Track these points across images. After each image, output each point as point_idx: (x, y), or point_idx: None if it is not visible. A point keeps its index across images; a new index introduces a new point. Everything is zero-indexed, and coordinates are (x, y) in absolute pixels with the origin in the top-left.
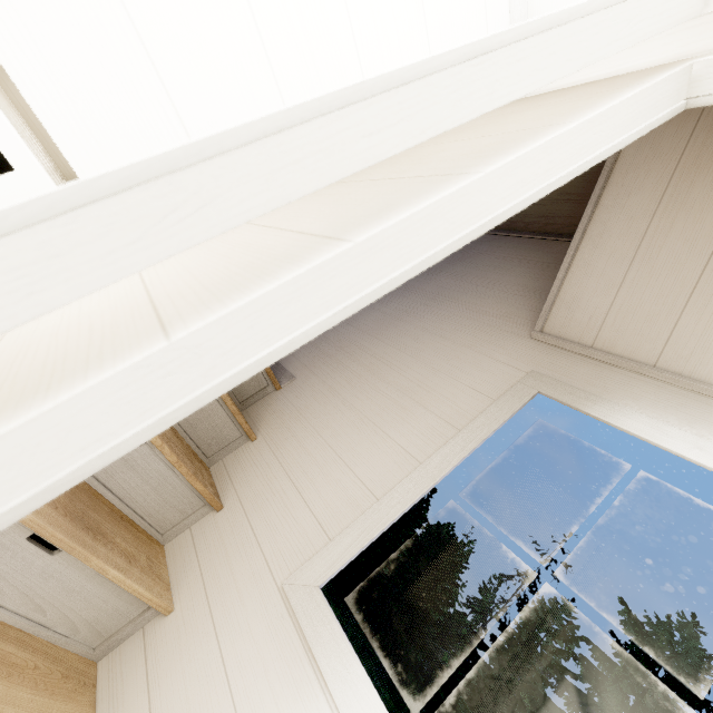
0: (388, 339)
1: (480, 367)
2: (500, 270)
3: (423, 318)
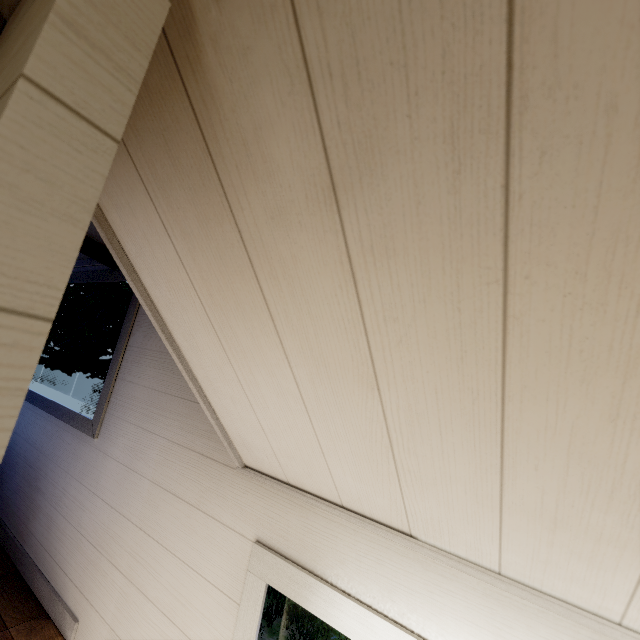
0: (132, 513)
1: (215, 543)
2: None
3: (150, 459)
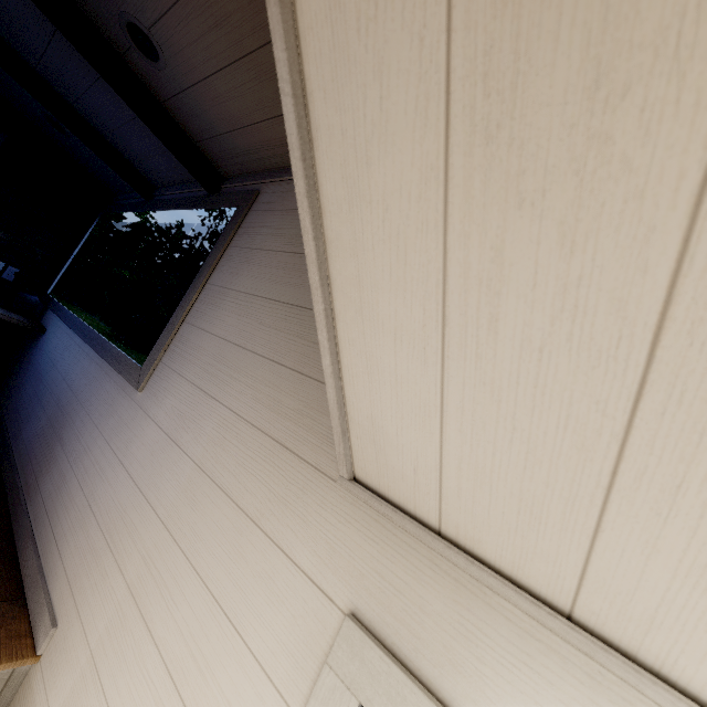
0: (160, 502)
1: (273, 590)
2: (295, 275)
3: (202, 433)
